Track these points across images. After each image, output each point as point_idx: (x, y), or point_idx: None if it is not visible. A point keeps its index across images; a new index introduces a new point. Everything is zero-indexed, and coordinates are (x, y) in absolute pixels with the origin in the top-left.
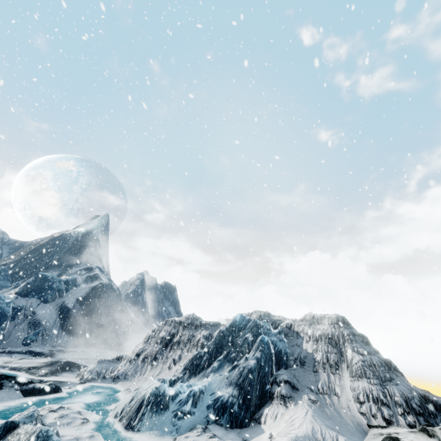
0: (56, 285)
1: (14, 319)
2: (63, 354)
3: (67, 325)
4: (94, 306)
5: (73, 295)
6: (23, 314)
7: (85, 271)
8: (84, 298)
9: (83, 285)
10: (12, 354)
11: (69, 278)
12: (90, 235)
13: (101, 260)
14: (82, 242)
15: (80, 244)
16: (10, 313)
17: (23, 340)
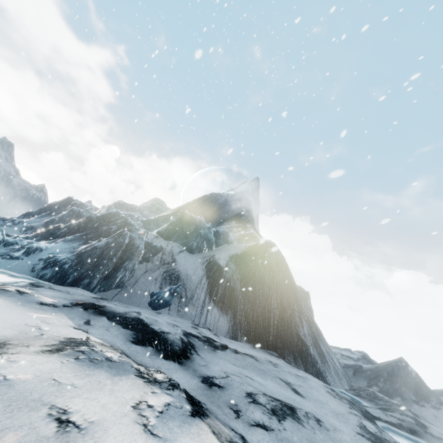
0: (204, 232)
1: (147, 261)
2: (211, 353)
3: (217, 292)
4: (256, 271)
5: (225, 251)
6: (160, 258)
7: (238, 228)
8: (240, 257)
9: (236, 243)
10: (95, 316)
11: (219, 229)
12: (240, 196)
13: (253, 224)
14: (231, 203)
15: (230, 204)
16: (141, 249)
17: (151, 296)
